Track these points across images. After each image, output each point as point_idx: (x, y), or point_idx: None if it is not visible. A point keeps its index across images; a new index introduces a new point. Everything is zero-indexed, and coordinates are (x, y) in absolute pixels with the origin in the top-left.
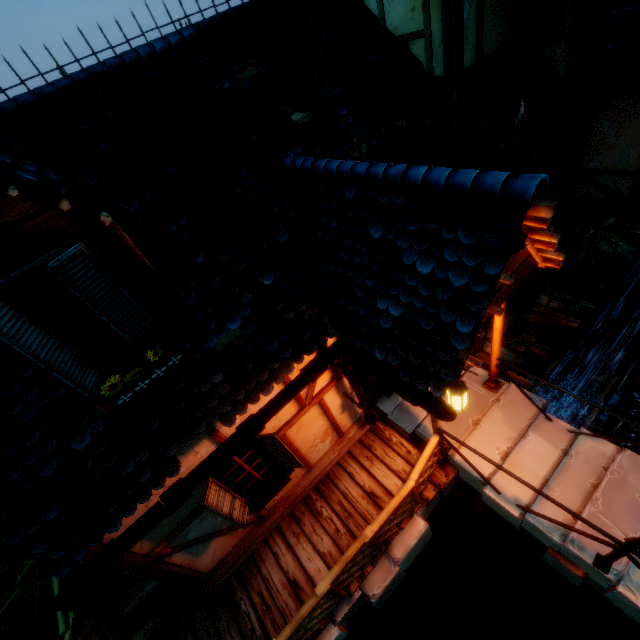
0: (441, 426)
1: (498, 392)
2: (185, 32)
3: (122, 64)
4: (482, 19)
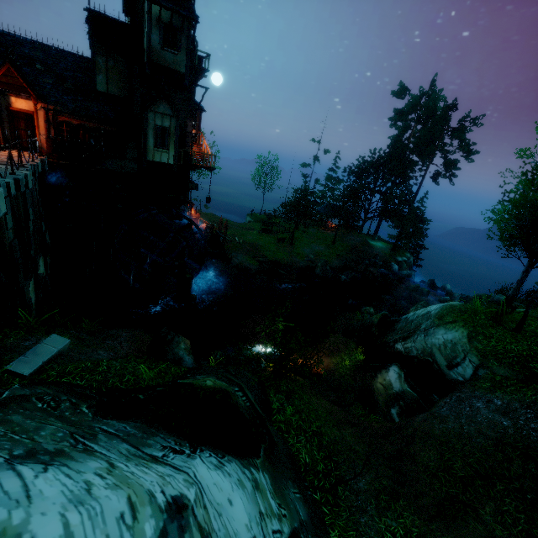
0: (0, 133)
1: (39, 156)
2: (28, 39)
3: (3, 32)
4: (108, 83)
